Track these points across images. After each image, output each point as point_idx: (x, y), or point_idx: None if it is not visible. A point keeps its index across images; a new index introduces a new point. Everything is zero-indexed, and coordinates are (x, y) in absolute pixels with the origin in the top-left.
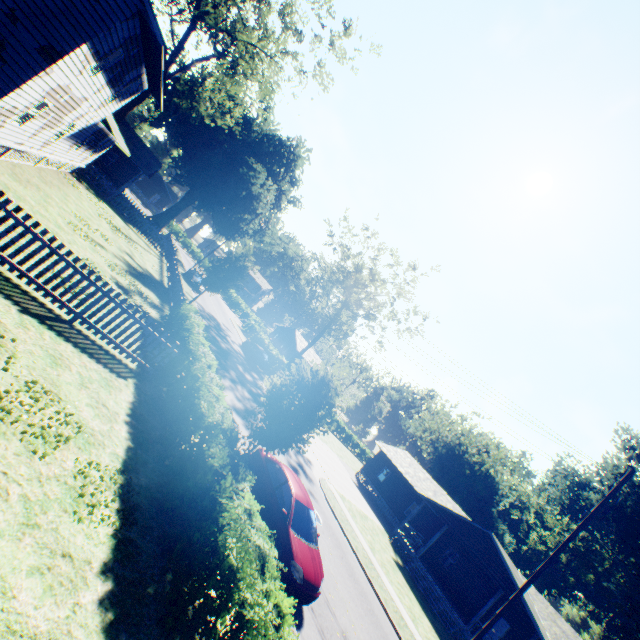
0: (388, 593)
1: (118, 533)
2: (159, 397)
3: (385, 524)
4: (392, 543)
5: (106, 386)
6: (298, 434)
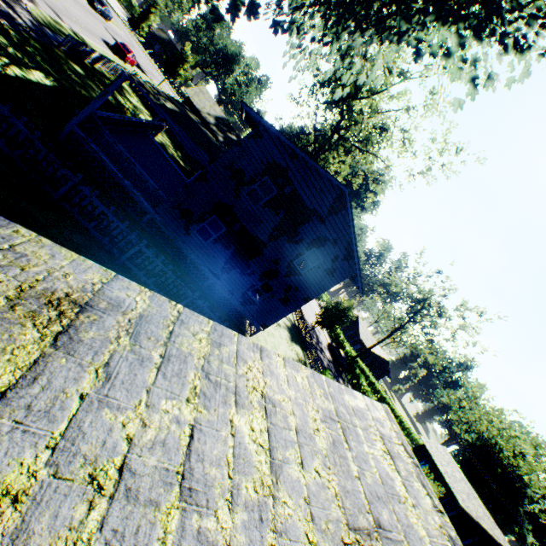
0: None
1: None
2: None
3: None
4: None
5: None
6: None
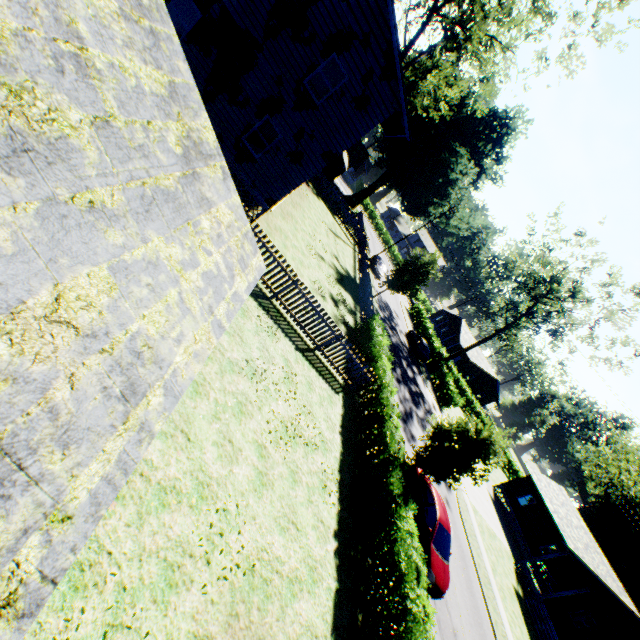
0: (499, 617)
1: (339, 513)
2: (354, 407)
3: (513, 548)
4: (516, 571)
5: (330, 402)
6: (451, 473)
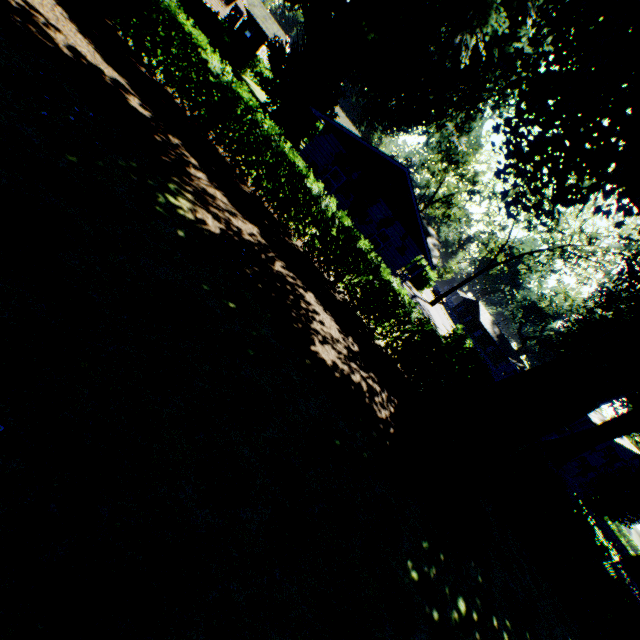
0: None
1: None
2: None
3: None
4: None
5: None
6: None
